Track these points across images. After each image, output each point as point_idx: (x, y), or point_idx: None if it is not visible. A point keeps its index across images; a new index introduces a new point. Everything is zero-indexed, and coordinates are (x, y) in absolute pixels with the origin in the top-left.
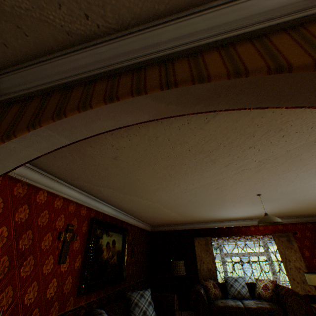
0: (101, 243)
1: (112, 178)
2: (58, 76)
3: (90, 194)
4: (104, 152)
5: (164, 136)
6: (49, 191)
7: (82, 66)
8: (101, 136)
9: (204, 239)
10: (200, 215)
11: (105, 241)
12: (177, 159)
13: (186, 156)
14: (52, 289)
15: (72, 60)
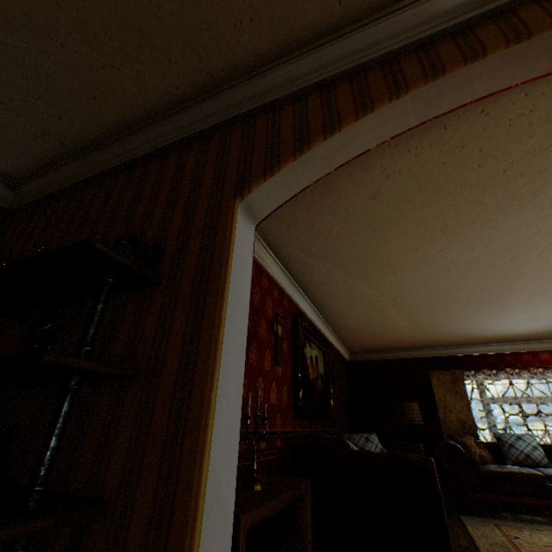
0: (306, 355)
1: (345, 240)
2: (403, 35)
3: (292, 276)
4: (363, 185)
5: (476, 142)
6: (256, 262)
7: (443, 13)
8: (377, 151)
9: (449, 373)
10: (447, 327)
11: (309, 354)
12: (473, 193)
13: (492, 184)
14: (273, 394)
15: (425, 8)
